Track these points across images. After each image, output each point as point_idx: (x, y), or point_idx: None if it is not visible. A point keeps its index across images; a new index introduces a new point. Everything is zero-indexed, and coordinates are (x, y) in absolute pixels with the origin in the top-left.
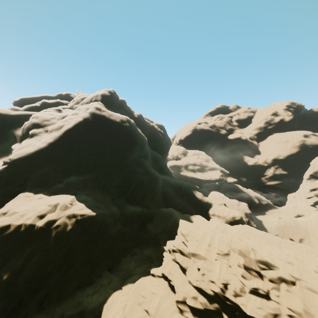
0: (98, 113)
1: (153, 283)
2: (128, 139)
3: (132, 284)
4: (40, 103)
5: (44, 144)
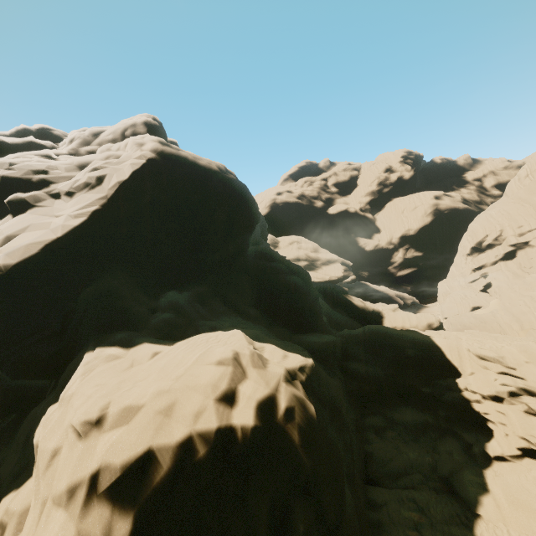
0: (171, 151)
1: (531, 476)
2: (245, 205)
3: (490, 496)
4: None
5: (80, 222)
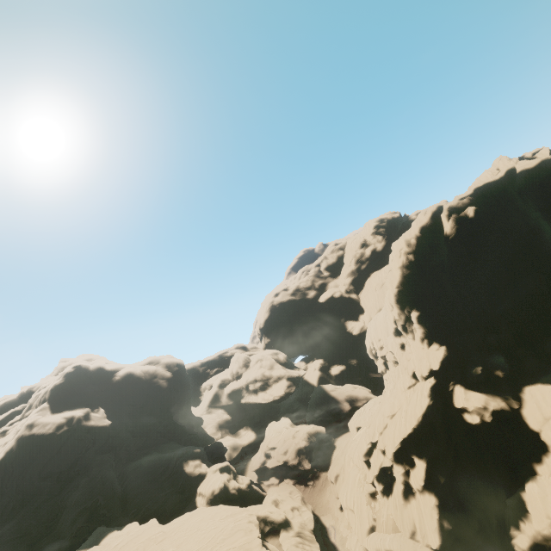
0: (26, 434)
1: None
2: (63, 450)
3: None
4: None
5: None
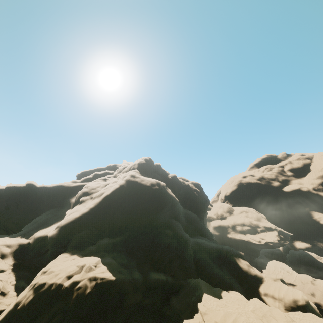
0: (132, 179)
1: None
2: (157, 201)
3: None
4: (93, 174)
5: (87, 210)
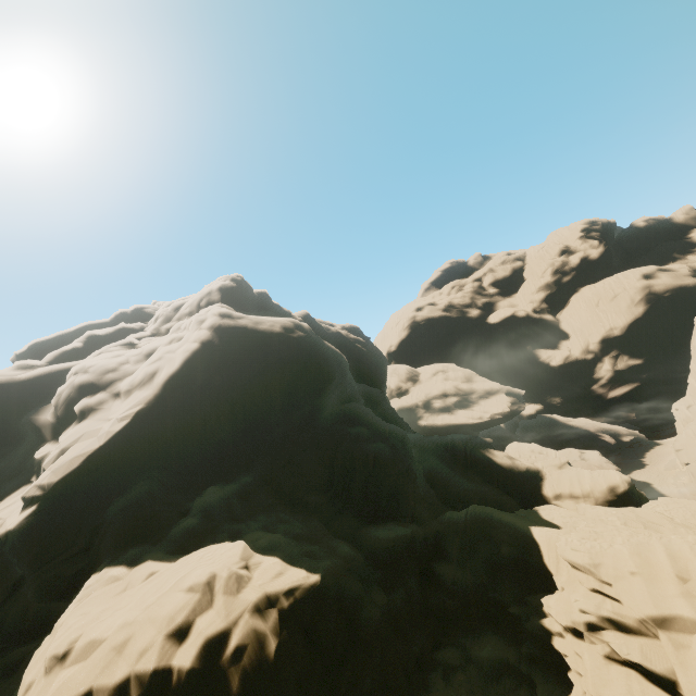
0: (228, 323)
1: None
2: (312, 365)
3: None
4: (82, 340)
5: (122, 426)
